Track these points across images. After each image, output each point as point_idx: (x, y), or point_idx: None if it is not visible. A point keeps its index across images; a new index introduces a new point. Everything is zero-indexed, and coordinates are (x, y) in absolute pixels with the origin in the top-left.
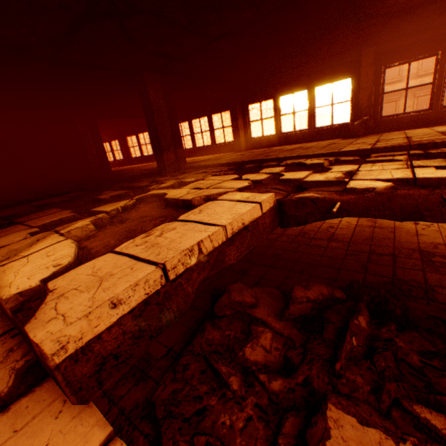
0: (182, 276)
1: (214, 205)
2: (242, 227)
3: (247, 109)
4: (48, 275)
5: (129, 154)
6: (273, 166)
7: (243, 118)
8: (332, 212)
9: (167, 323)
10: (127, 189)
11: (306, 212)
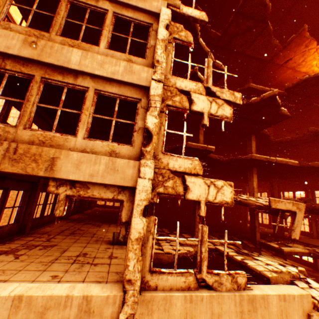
0: (291, 251)
1: (296, 247)
2: (300, 251)
3: (317, 221)
4: (277, 246)
5: (247, 218)
6: (318, 248)
7: (315, 223)
8: (318, 256)
9: (290, 254)
10: (266, 238)
11: (315, 256)
